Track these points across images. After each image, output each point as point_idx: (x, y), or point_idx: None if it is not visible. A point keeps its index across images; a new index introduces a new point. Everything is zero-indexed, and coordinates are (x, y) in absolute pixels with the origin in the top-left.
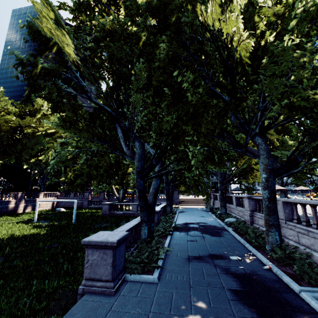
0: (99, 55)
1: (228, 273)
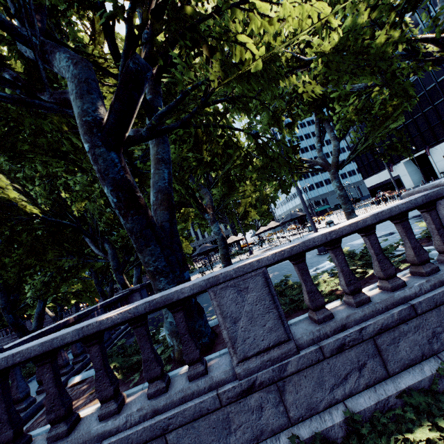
0: None
1: None
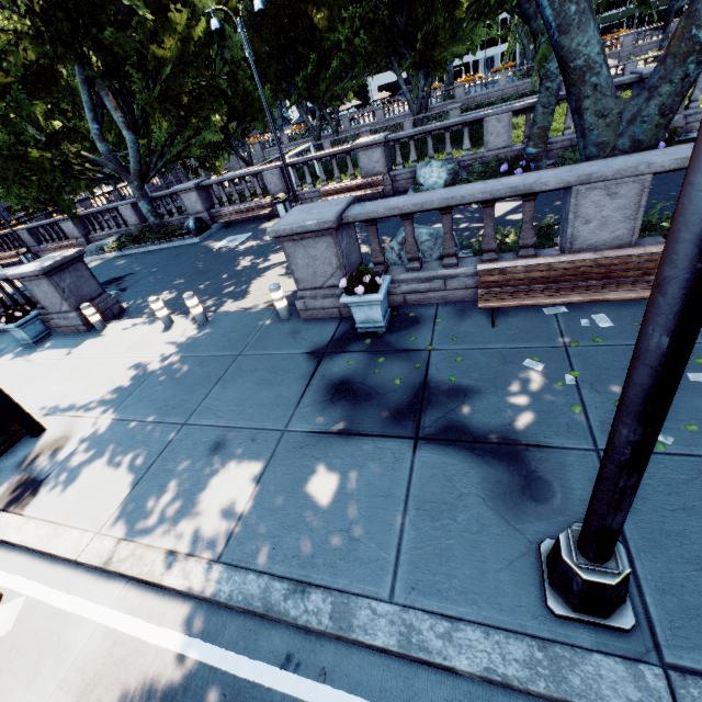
0: None
1: None
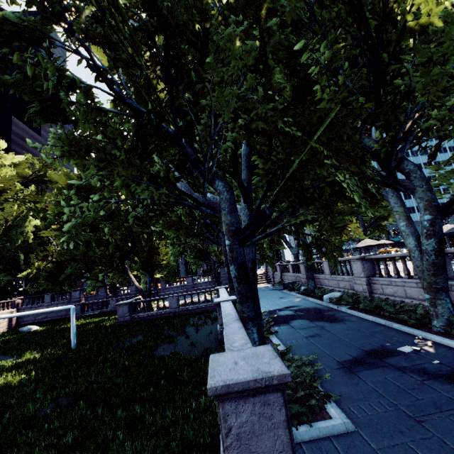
0: (131, 14)
1: (434, 376)
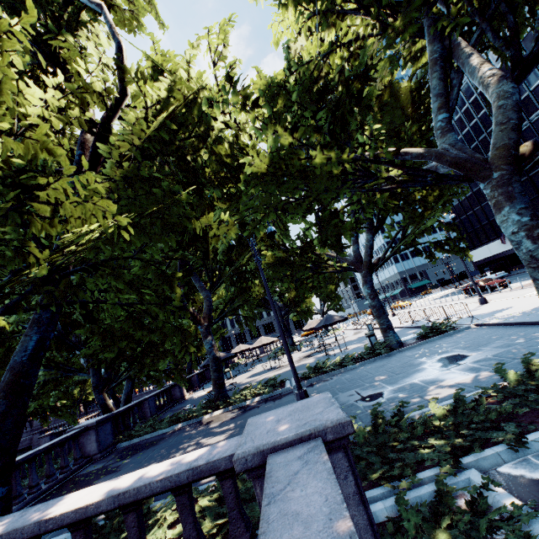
0: None
1: None
